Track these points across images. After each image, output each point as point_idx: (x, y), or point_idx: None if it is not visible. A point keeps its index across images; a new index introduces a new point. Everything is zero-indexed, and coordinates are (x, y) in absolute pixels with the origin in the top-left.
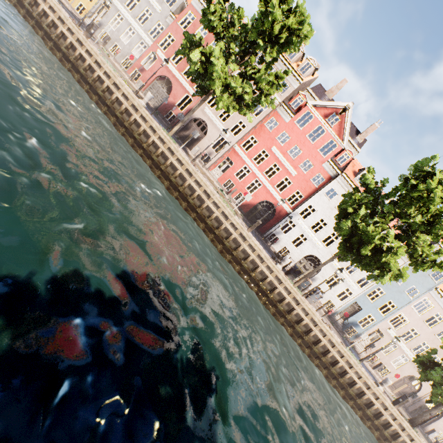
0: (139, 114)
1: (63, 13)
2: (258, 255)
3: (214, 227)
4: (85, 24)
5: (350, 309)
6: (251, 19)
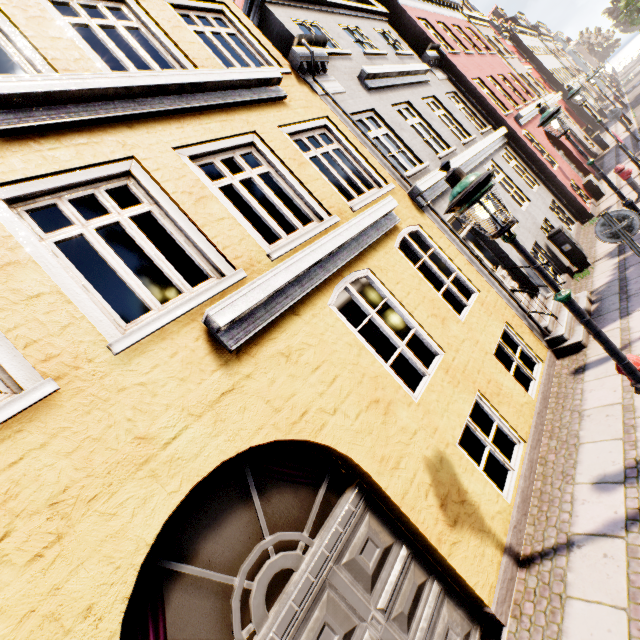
0: None
1: None
2: None
3: None
4: (587, 312)
5: None
6: None
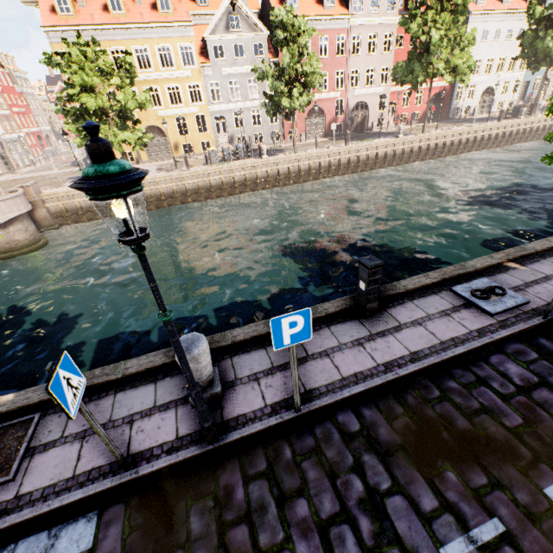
0: (414, 142)
1: (334, 150)
2: (514, 126)
3: (488, 141)
4: None
5: (522, 90)
6: (419, 5)
